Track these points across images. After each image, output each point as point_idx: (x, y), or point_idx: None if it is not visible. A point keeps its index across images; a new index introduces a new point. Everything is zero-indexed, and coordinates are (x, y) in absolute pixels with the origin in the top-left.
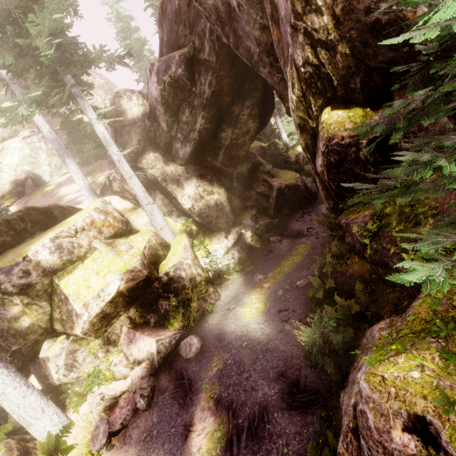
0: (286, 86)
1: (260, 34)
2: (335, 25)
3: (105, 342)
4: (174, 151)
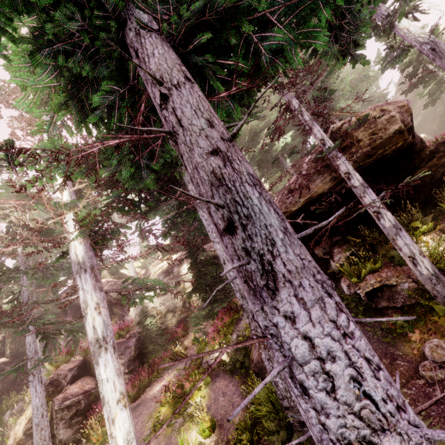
0: None
1: None
2: None
3: None
4: None
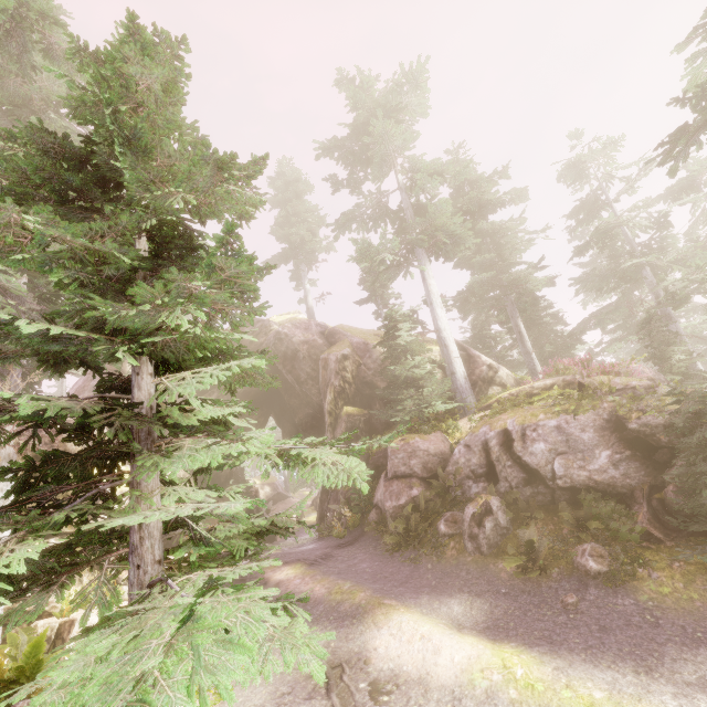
0: (319, 396)
1: (311, 371)
2: (352, 378)
3: (95, 565)
4: None
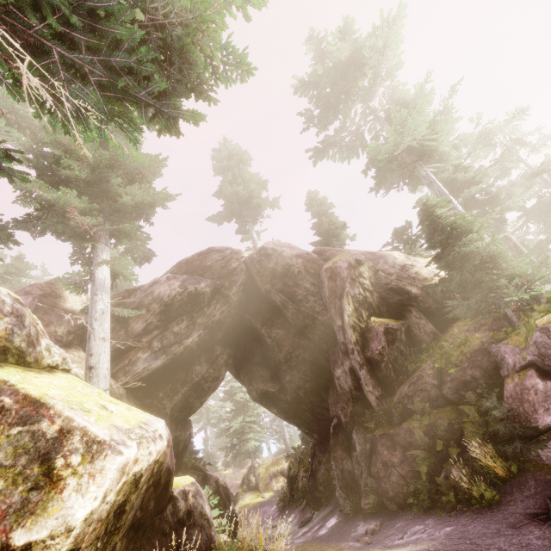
0: (326, 313)
1: (310, 286)
2: (371, 285)
3: None
4: (126, 361)
